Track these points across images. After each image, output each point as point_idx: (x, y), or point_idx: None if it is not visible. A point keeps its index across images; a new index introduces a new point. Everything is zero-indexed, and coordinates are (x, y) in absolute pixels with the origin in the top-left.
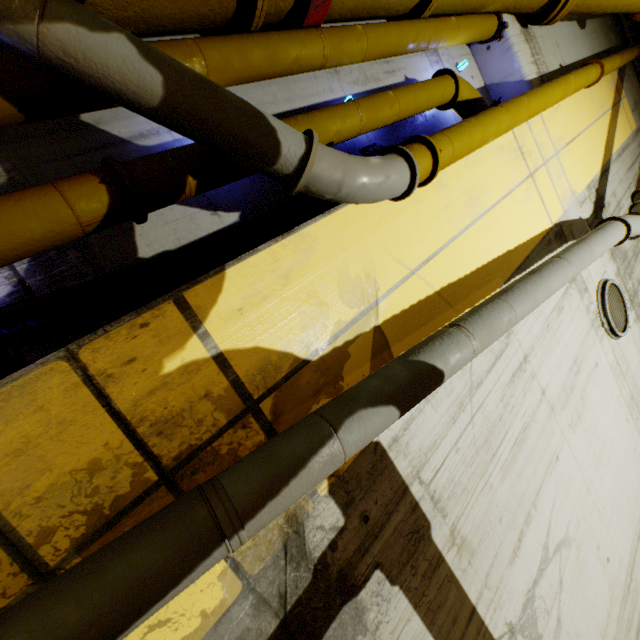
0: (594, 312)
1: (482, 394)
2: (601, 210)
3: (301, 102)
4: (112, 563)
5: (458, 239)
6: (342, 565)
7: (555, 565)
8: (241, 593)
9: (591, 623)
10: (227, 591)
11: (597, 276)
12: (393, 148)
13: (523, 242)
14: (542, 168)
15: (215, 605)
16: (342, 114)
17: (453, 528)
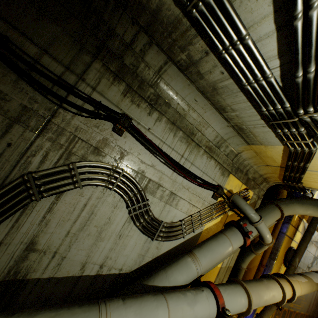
0: None
1: None
2: None
3: None
4: (307, 238)
5: None
6: None
7: None
8: (301, 235)
9: None
10: (300, 235)
11: None
12: None
13: None
14: None
15: (300, 236)
16: None
17: None
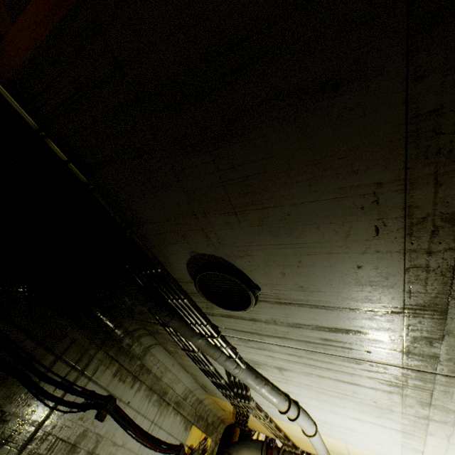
0: None
1: None
2: None
3: None
4: None
5: None
6: None
7: None
8: None
9: None
10: None
11: None
12: None
13: None
14: None
15: None
16: None
17: None
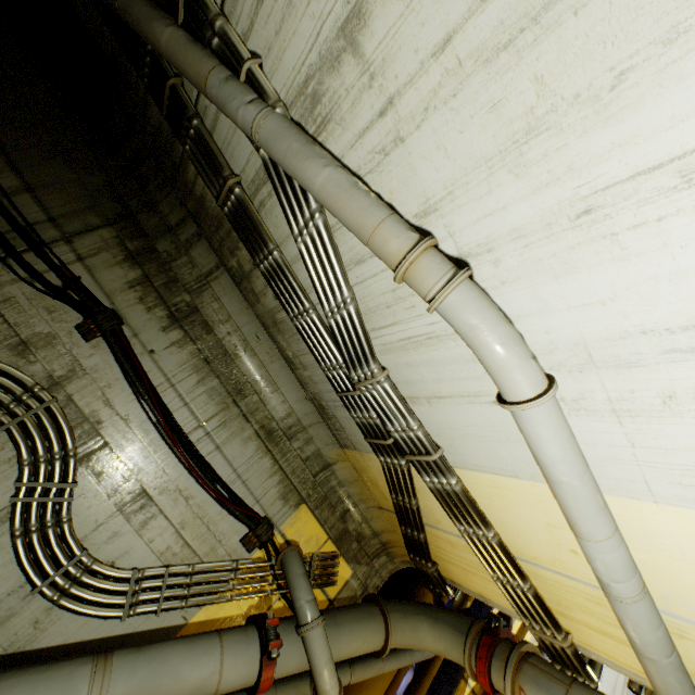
0: None
1: None
2: None
3: None
4: None
5: None
6: None
7: None
8: None
9: None
10: None
11: None
12: None
13: None
14: None
15: None
16: None
17: None
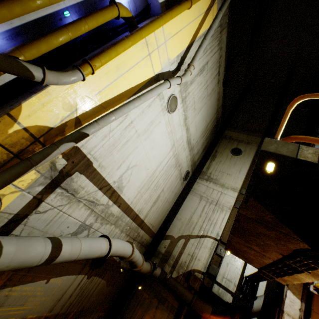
0: (164, 106)
1: (114, 133)
2: (181, 66)
3: (43, 13)
4: (12, 170)
5: (111, 85)
6: (67, 171)
7: (131, 170)
8: (41, 176)
9: (139, 181)
10: (37, 176)
11: (170, 93)
12: (77, 67)
13: (139, 83)
14: (156, 50)
15: (34, 178)
16: (61, 37)
17: (100, 164)
